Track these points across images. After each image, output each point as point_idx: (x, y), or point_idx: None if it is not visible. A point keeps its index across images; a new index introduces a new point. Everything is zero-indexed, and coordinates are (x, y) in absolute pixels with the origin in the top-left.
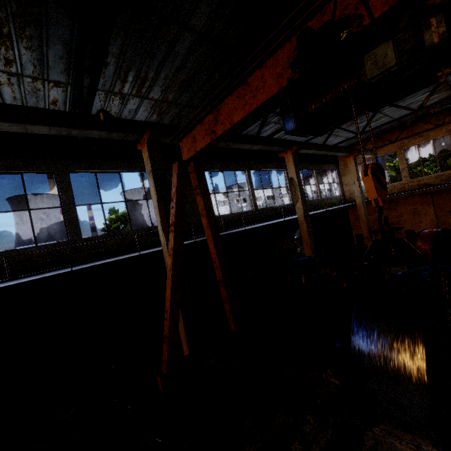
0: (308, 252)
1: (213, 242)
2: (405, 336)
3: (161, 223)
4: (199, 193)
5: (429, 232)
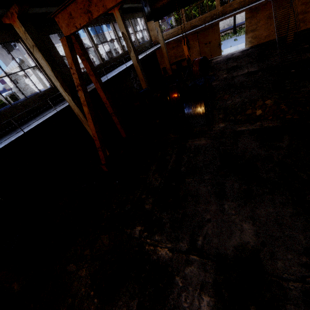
0: (144, 86)
1: (103, 91)
2: (199, 102)
3: (62, 87)
4: (85, 59)
5: (198, 60)
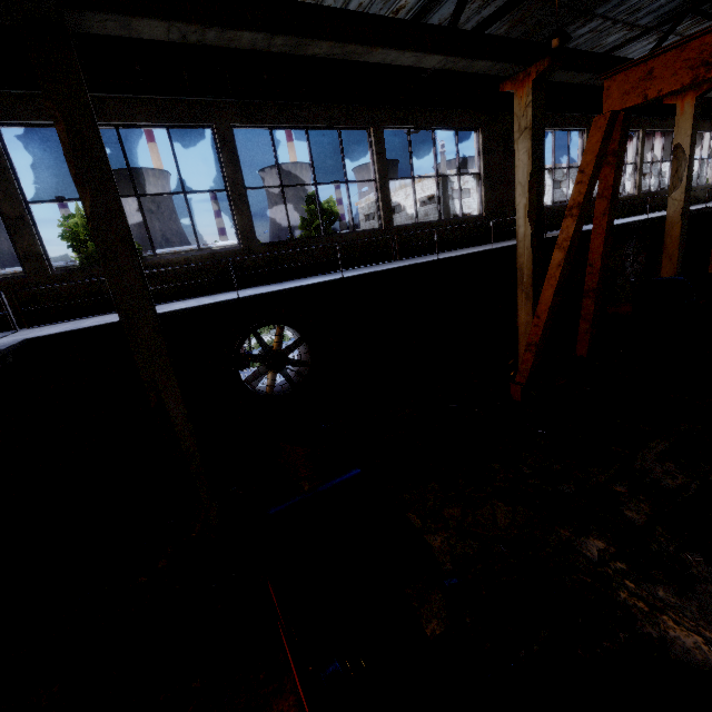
0: (668, 272)
1: (604, 236)
2: None
3: (528, 208)
4: (613, 163)
5: None
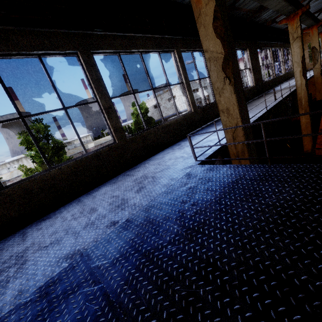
0: (319, 97)
1: None
2: None
3: (302, 71)
4: None
5: None
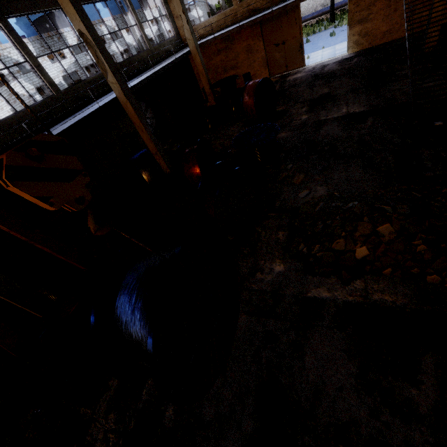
0: (147, 139)
1: None
2: None
3: None
4: None
5: (252, 85)
